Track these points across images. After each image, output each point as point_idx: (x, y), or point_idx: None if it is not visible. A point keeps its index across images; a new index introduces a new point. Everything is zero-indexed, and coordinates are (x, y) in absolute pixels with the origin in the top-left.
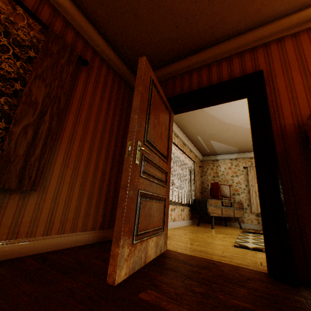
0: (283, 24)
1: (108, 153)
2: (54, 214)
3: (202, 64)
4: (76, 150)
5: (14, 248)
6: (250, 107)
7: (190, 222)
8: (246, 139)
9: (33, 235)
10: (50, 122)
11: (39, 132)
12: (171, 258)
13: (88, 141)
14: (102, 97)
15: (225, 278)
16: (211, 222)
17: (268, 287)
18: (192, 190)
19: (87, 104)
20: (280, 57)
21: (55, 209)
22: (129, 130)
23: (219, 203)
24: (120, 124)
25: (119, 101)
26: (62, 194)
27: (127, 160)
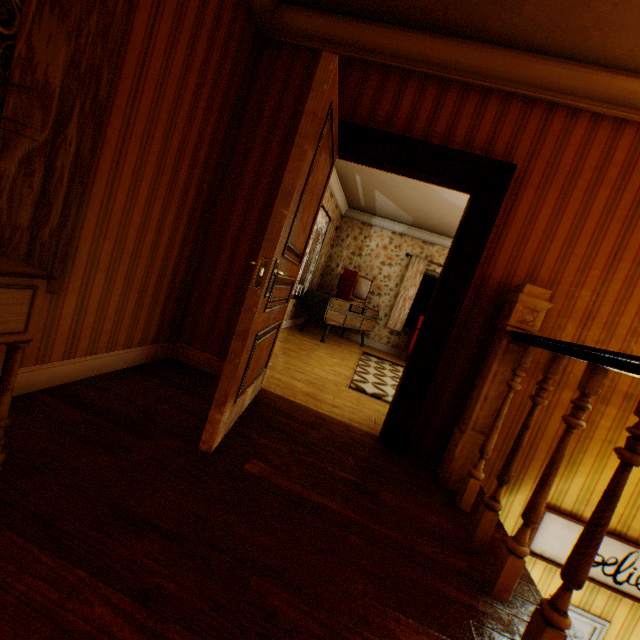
0: (599, 82)
1: (184, 205)
2: (80, 325)
3: (435, 73)
4: (123, 202)
5: (19, 381)
6: (465, 223)
7: (290, 323)
8: (434, 213)
9: (48, 361)
10: (78, 143)
11: (55, 169)
12: (271, 408)
13: (148, 179)
14: (190, 58)
15: (335, 443)
16: (324, 333)
17: (376, 456)
18: (309, 270)
19: (153, 79)
20: (553, 151)
21: (82, 318)
22: (266, 235)
23: (346, 308)
24: (217, 135)
25: (226, 69)
26: (94, 291)
27: (253, 292)
